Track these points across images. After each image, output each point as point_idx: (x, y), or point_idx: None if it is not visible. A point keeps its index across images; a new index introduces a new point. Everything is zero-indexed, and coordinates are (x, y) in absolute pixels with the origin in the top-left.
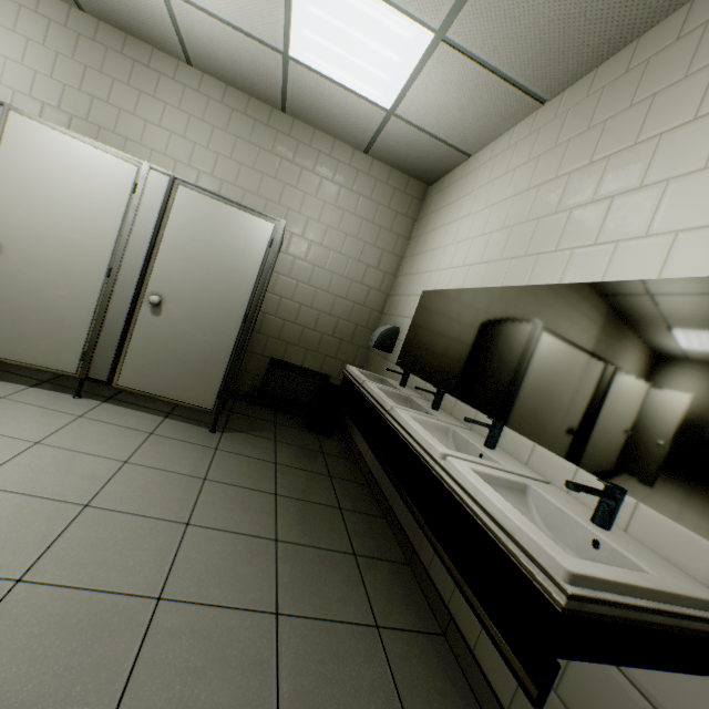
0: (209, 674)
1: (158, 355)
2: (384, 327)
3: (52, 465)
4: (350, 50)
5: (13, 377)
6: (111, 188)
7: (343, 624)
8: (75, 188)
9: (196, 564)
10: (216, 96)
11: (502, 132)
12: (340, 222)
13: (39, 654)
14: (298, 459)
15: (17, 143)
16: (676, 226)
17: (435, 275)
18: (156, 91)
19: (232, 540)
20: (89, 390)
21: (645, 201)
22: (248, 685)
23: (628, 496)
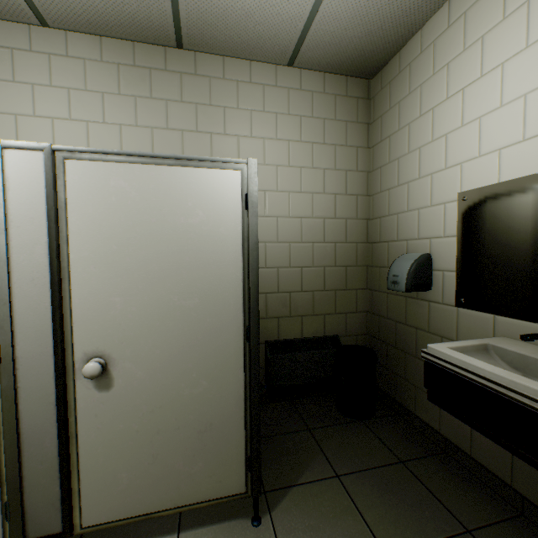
0: None
1: (132, 449)
2: (407, 260)
3: None
4: None
5: None
6: None
7: None
8: None
9: None
10: (92, 55)
11: None
12: (288, 155)
13: None
14: (396, 510)
15: None
16: None
17: (481, 163)
18: (14, 73)
19: None
20: None
21: None
22: None
23: None
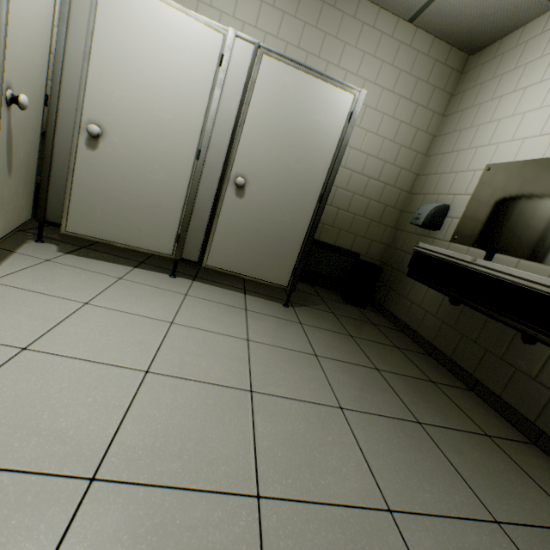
0: None
1: (241, 236)
2: (432, 205)
3: (197, 347)
4: None
5: (117, 259)
6: (198, 62)
7: None
8: (166, 63)
9: (384, 459)
10: None
11: None
12: (378, 101)
13: None
14: (362, 331)
15: (111, 11)
16: None
17: (510, 146)
18: None
19: (387, 425)
20: (176, 270)
21: None
22: None
23: None
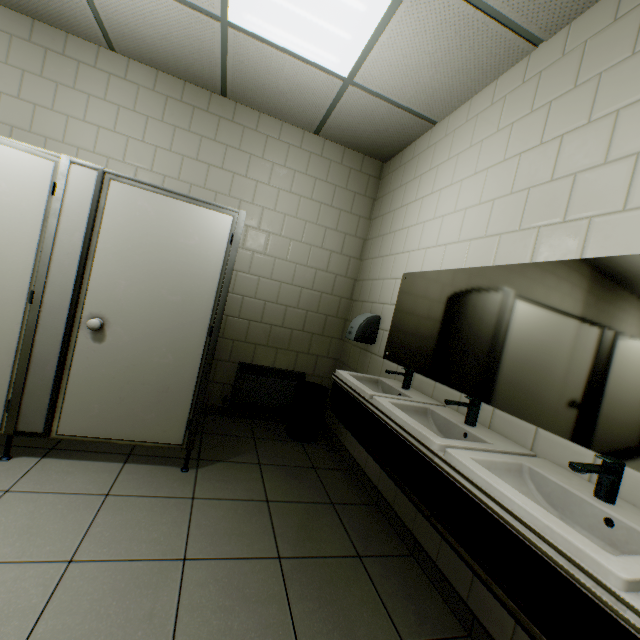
0: None
1: (107, 389)
2: (363, 316)
3: None
4: (303, 3)
5: None
6: (21, 191)
7: None
8: None
9: None
10: (147, 84)
11: (478, 89)
12: (297, 208)
13: None
14: (291, 486)
15: None
16: None
17: (417, 255)
18: (76, 81)
19: None
20: (23, 442)
21: None
22: None
23: None
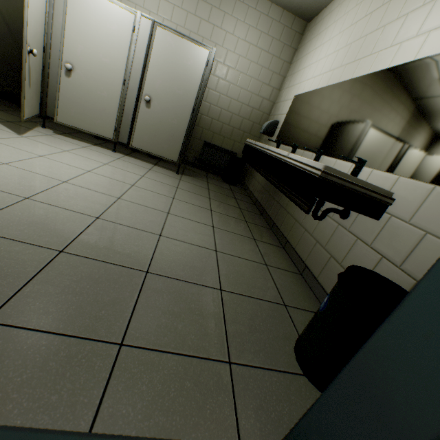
0: (190, 232)
1: (150, 131)
2: (270, 121)
3: (115, 172)
4: None
5: (85, 141)
6: (122, 30)
7: (240, 235)
8: (105, 30)
9: (179, 209)
10: None
11: None
12: (247, 52)
13: (133, 215)
14: (219, 190)
15: (74, 2)
16: (431, 28)
17: (303, 84)
18: None
19: (192, 206)
20: (117, 150)
21: (422, 14)
22: (204, 237)
23: (370, 169)
